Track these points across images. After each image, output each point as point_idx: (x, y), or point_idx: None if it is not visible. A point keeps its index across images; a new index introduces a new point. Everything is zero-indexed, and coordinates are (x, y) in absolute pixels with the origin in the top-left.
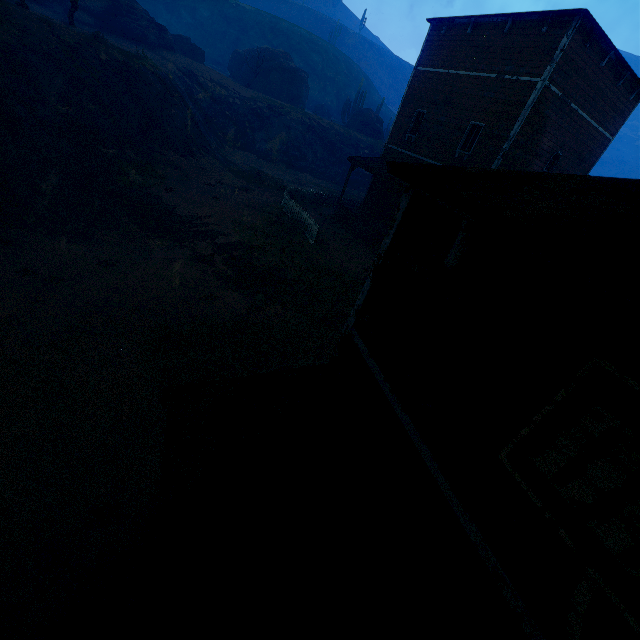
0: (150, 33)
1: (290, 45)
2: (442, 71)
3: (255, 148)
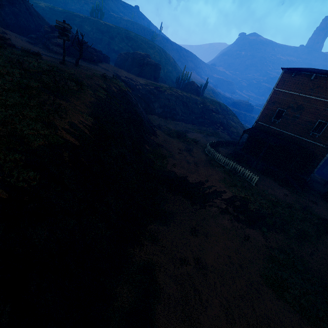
0: (93, 55)
1: (137, 45)
2: (294, 93)
3: (156, 112)
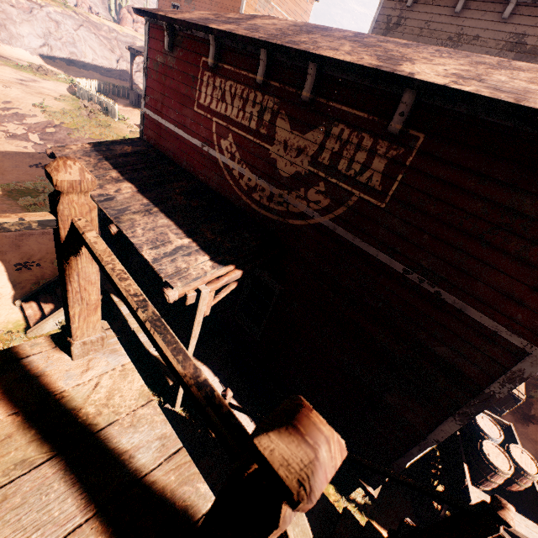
0: None
1: None
2: None
3: (24, 43)
